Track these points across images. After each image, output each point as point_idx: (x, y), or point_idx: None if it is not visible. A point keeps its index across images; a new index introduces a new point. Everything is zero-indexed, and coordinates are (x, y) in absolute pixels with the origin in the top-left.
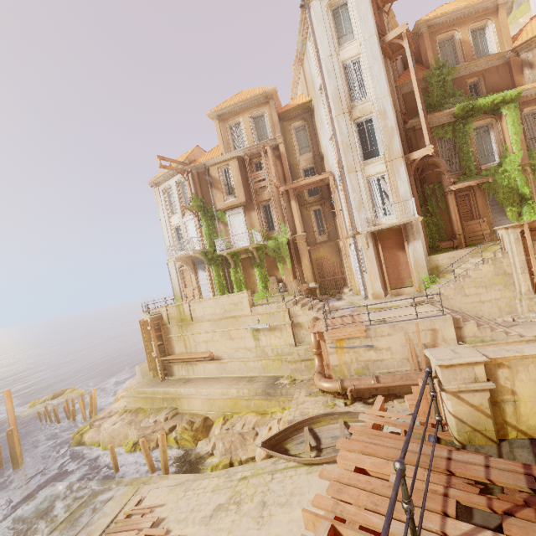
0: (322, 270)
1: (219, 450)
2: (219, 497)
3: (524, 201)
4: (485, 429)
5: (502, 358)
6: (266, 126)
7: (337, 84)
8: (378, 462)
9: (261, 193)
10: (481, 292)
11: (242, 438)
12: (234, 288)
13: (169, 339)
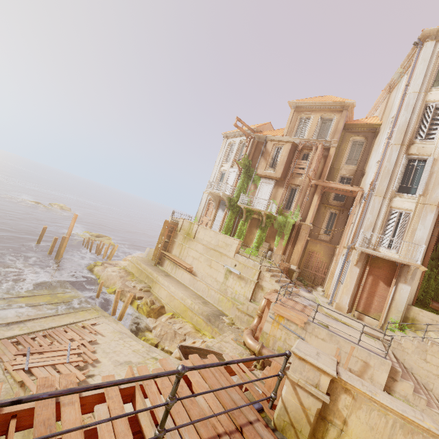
0: (309, 261)
1: (156, 331)
2: (134, 357)
3: None
4: (300, 430)
5: (352, 385)
6: (330, 129)
7: (409, 118)
8: (202, 384)
9: (296, 177)
10: None
11: (174, 335)
12: (235, 235)
13: (173, 242)
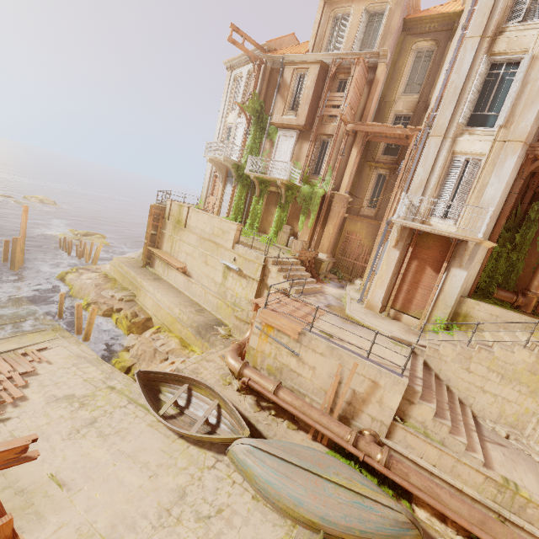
0: (346, 246)
1: (133, 351)
2: (81, 389)
3: None
4: None
5: None
6: (379, 31)
7: None
8: None
9: (327, 123)
10: (492, 379)
11: (153, 354)
12: (249, 218)
13: (163, 234)
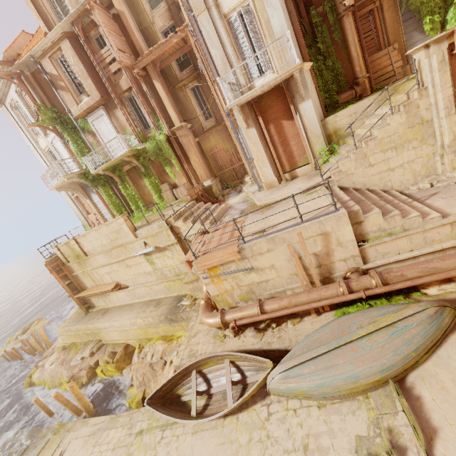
0: (217, 161)
1: (135, 382)
2: None
3: (450, 0)
4: None
5: None
6: None
7: None
8: None
9: (118, 81)
10: (391, 157)
11: (152, 370)
12: (131, 205)
13: (76, 276)
